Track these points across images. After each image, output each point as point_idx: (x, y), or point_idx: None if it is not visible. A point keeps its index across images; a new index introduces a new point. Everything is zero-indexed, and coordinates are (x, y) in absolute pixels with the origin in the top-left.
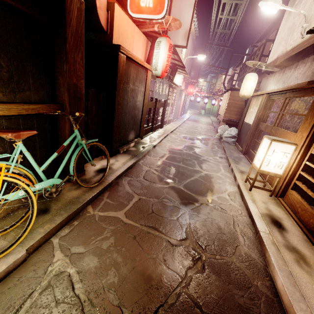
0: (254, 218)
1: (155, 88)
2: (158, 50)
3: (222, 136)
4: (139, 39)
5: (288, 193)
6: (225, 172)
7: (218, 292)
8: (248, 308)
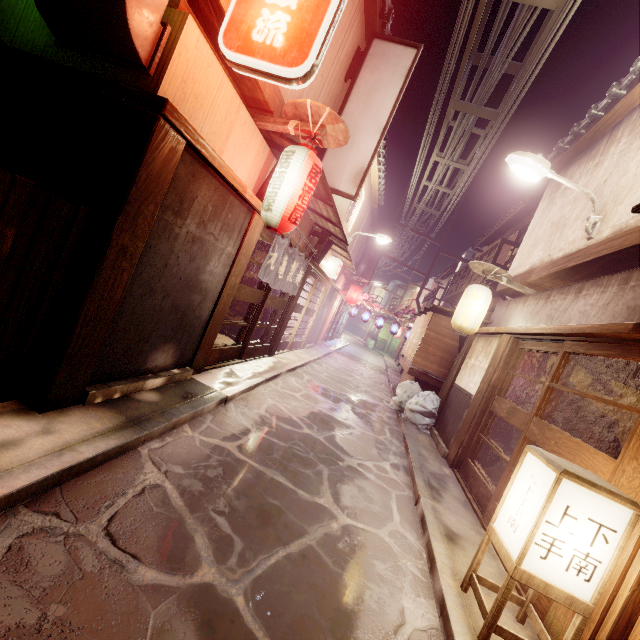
0: None
1: (269, 259)
2: (285, 168)
3: (403, 405)
4: (247, 140)
5: None
6: (405, 526)
7: None
8: None
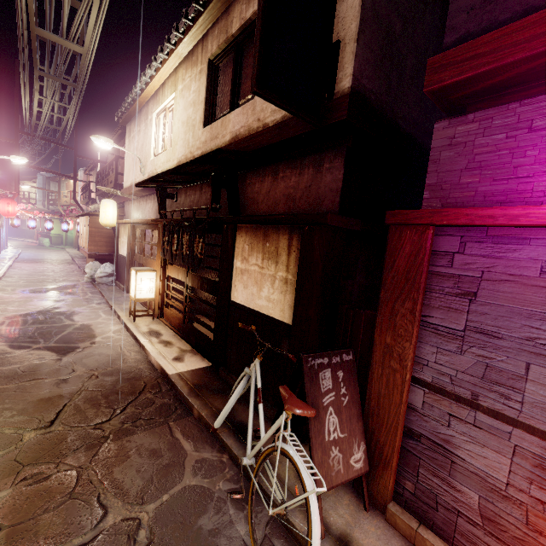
0: (138, 337)
1: None
2: None
3: (94, 277)
4: None
5: (165, 311)
6: (108, 316)
7: (112, 381)
8: (134, 377)
